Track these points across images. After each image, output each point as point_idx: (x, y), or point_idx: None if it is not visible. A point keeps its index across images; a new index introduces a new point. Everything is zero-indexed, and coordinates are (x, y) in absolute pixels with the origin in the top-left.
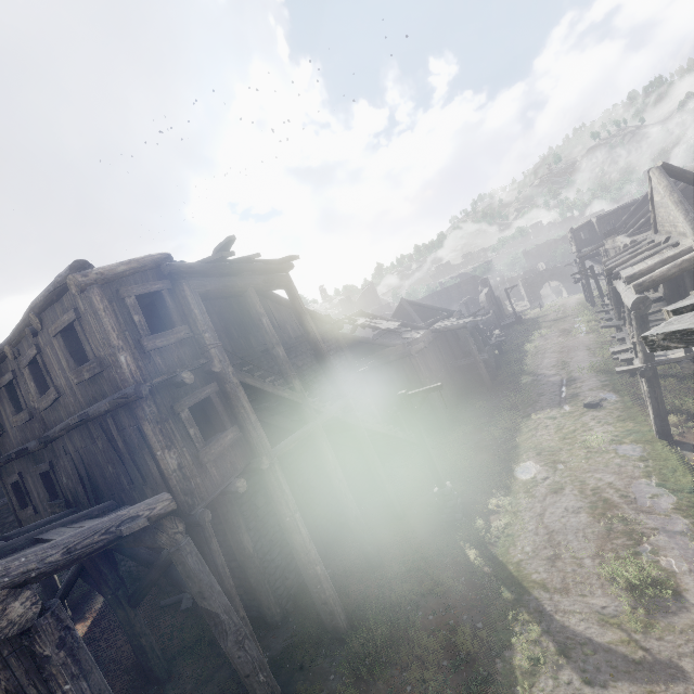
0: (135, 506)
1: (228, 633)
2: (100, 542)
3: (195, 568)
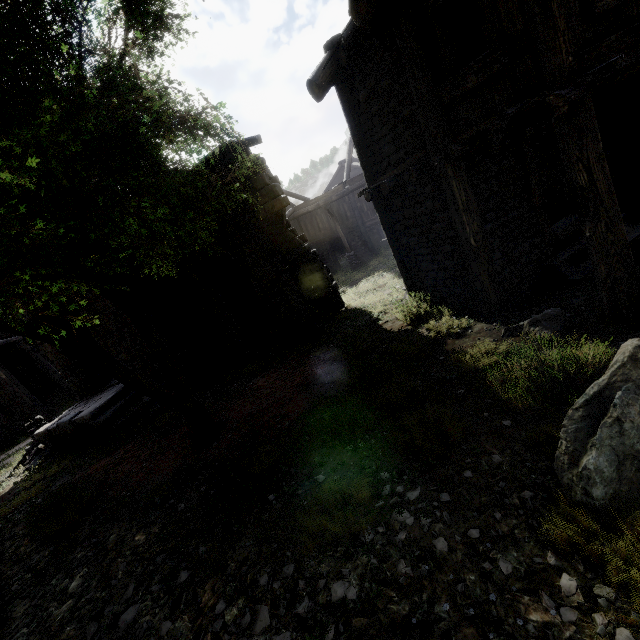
0: (11, 338)
1: (49, 370)
2: (2, 344)
3: (35, 354)
